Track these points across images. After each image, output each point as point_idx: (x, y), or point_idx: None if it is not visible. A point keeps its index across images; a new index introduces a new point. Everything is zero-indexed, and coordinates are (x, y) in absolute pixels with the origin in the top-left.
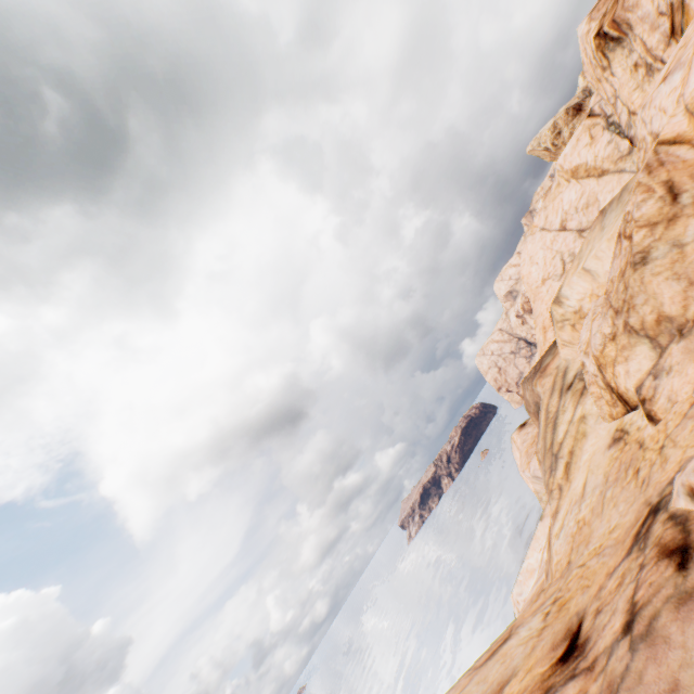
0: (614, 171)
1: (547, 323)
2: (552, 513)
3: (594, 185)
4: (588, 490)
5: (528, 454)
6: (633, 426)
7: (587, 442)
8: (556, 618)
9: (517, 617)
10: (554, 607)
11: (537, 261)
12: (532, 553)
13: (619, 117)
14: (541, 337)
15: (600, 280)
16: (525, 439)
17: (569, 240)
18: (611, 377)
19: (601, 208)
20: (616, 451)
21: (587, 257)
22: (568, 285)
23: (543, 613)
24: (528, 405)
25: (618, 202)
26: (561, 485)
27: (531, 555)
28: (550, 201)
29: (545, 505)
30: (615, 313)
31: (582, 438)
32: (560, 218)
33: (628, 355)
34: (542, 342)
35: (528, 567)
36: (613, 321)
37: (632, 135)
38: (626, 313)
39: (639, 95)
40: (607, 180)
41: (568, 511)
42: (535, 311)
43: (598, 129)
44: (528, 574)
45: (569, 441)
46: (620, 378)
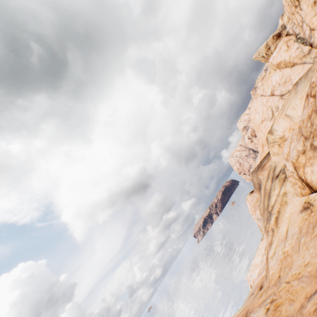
0: (300, 63)
1: (264, 142)
2: (268, 243)
3: (289, 71)
4: (289, 235)
5: (254, 207)
6: (316, 202)
7: (287, 207)
8: (273, 316)
9: (250, 305)
10: (272, 306)
11: (258, 112)
12: (257, 256)
13: (304, 33)
14: (261, 149)
15: (295, 120)
16: (253, 199)
17: (275, 100)
18: (302, 174)
19: (292, 83)
20: (306, 215)
21: (287, 108)
22: (277, 124)
23: (265, 308)
24: (255, 184)
25: (305, 77)
26: (273, 228)
27: (257, 257)
28: (265, 81)
29: (264, 233)
30: (305, 139)
31: (285, 204)
32: (270, 89)
33: (313, 162)
34: (261, 152)
35: (255, 263)
36: (303, 143)
37: (312, 41)
38: (311, 139)
39: (316, 19)
40: (296, 68)
41: (278, 245)
42: (257, 137)
43: (291, 42)
44: (255, 266)
45: (277, 206)
46: (308, 175)
